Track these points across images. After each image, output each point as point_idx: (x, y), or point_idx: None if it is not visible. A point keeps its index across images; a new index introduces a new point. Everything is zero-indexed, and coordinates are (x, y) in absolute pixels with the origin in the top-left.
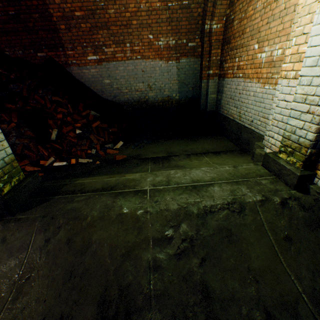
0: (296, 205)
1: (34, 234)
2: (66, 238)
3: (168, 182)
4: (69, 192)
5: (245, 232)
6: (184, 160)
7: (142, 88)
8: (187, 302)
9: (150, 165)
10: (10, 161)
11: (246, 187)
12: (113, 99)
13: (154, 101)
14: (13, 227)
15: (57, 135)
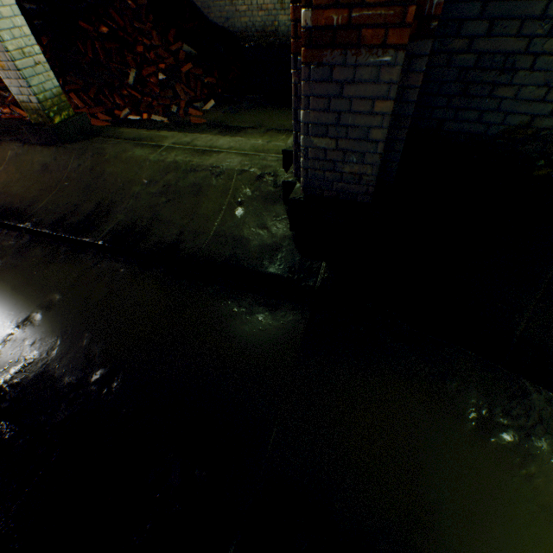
0: (270, 181)
1: (73, 160)
2: (91, 167)
3: (189, 144)
4: (107, 137)
5: (212, 192)
6: (256, 135)
7: (269, 4)
8: (142, 217)
9: (212, 134)
10: (59, 95)
11: (247, 160)
12: (225, 24)
13: (287, 33)
14: (61, 152)
15: (137, 80)
